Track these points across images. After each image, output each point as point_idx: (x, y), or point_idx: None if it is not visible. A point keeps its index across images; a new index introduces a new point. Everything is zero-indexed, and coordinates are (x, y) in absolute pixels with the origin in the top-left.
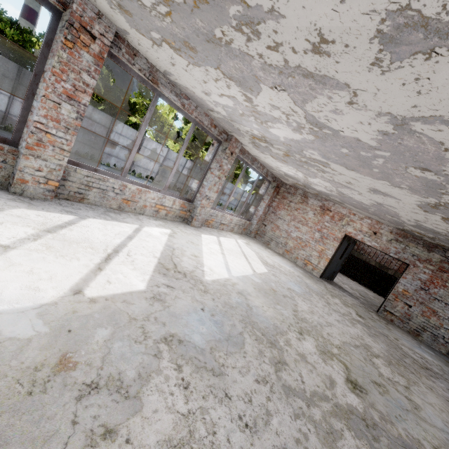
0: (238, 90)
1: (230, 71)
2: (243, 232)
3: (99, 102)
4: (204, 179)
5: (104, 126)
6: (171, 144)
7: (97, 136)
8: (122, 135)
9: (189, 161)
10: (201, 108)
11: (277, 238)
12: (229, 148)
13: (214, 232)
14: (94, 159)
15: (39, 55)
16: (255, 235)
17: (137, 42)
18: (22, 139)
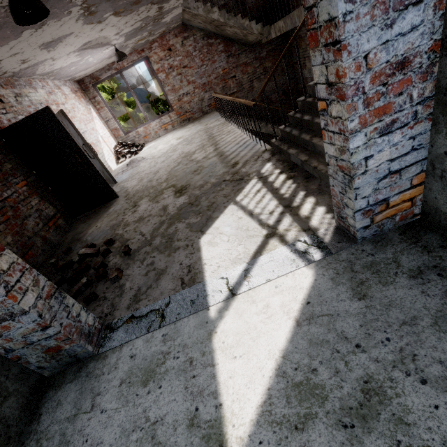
0: None
1: None
2: None
3: None
4: None
5: None
6: None
7: None
8: None
9: None
10: None
11: None
12: None
13: None
14: None
15: None
16: None
17: None
18: None
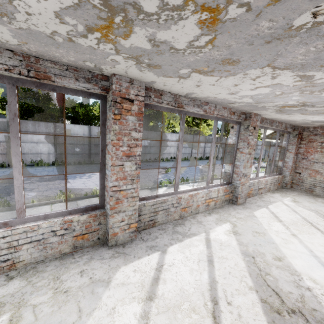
0: (291, 75)
1: (291, 60)
2: (279, 186)
3: None
4: (235, 160)
5: None
6: (178, 129)
7: None
8: (148, 138)
9: (195, 136)
10: (219, 105)
11: (321, 183)
12: (250, 125)
13: (258, 202)
14: None
15: (100, 135)
16: (290, 185)
17: (163, 84)
18: (106, 201)
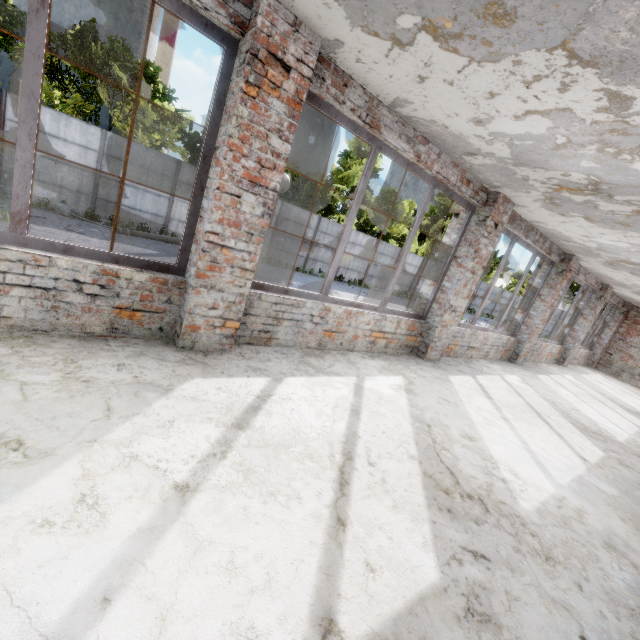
0: None
1: None
2: (585, 363)
3: (363, 225)
4: (575, 324)
5: (370, 249)
6: (414, 247)
7: (363, 261)
8: (383, 254)
9: None
10: (594, 275)
11: (631, 368)
12: (604, 296)
13: (576, 369)
14: (362, 285)
15: (540, 287)
16: (595, 365)
17: (589, 263)
18: (521, 332)
